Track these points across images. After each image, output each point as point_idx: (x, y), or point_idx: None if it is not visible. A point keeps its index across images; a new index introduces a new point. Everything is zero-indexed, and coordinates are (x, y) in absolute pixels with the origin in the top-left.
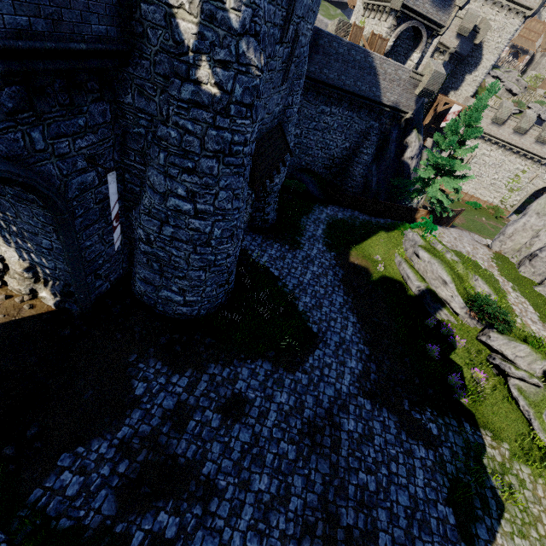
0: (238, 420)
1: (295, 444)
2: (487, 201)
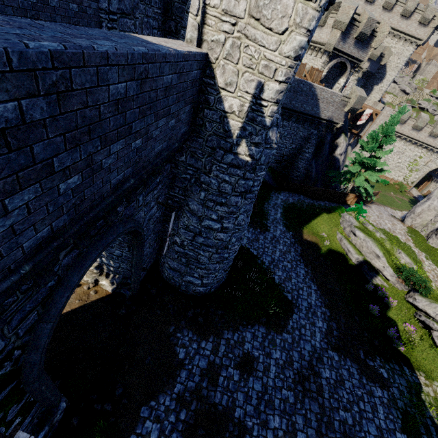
0: (251, 374)
1: (292, 390)
2: (393, 179)
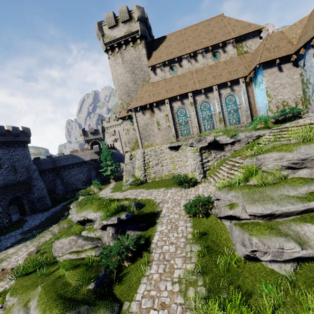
0: None
1: None
2: None
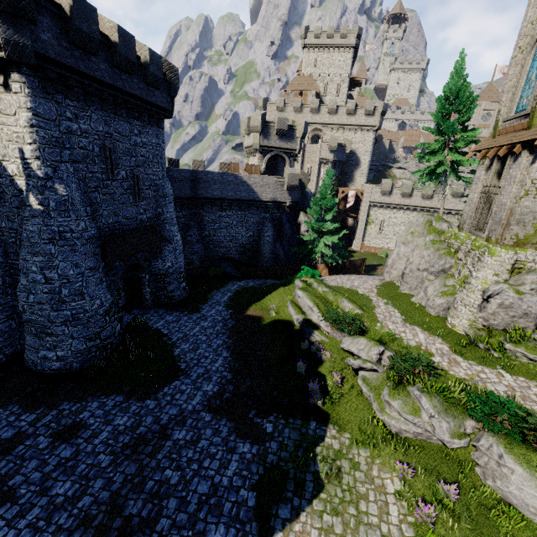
0: (67, 441)
1: (114, 454)
2: None
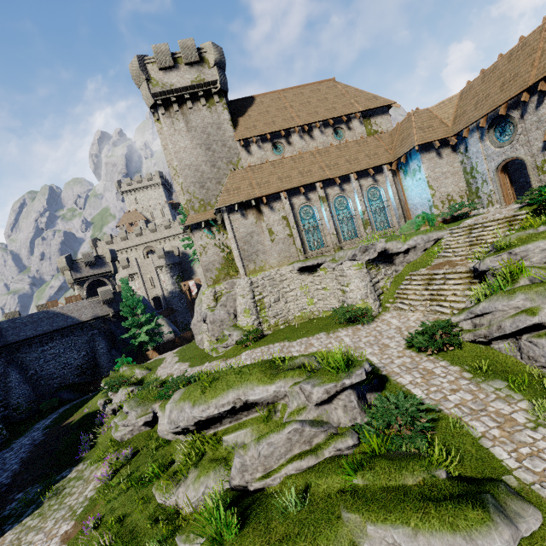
0: None
1: None
2: None
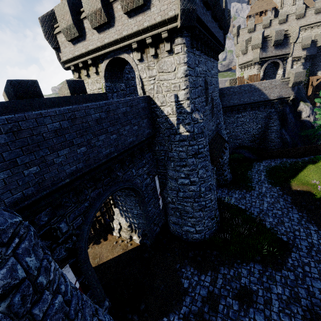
0: (250, 305)
1: None
2: None
